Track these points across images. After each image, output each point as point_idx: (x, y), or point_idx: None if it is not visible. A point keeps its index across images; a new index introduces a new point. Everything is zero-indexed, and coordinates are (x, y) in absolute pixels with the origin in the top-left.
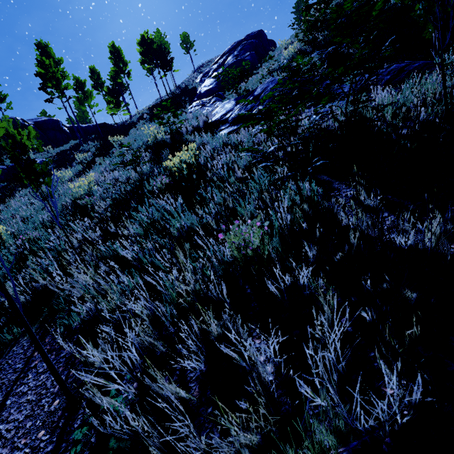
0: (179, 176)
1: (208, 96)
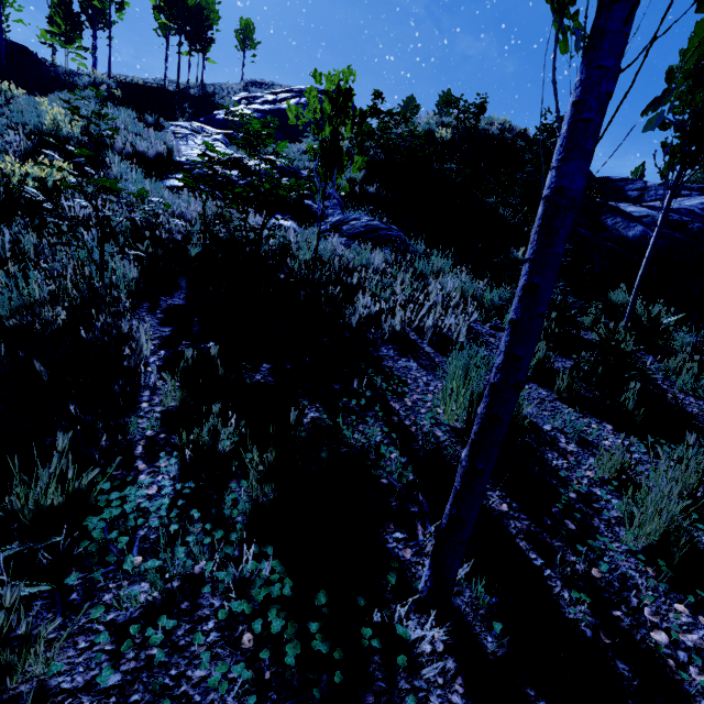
0: (18, 193)
1: (223, 127)
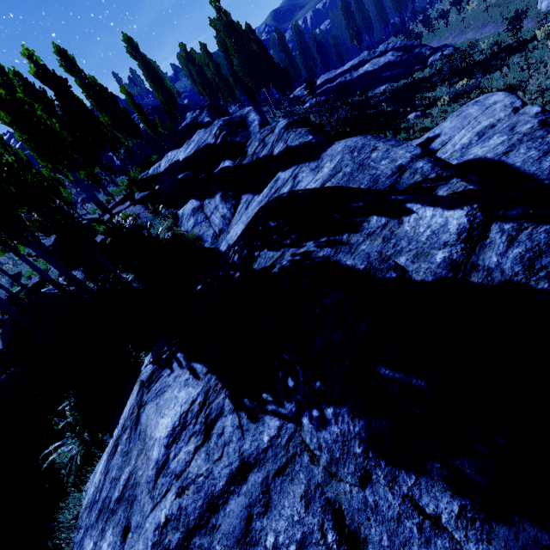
0: None
1: None
